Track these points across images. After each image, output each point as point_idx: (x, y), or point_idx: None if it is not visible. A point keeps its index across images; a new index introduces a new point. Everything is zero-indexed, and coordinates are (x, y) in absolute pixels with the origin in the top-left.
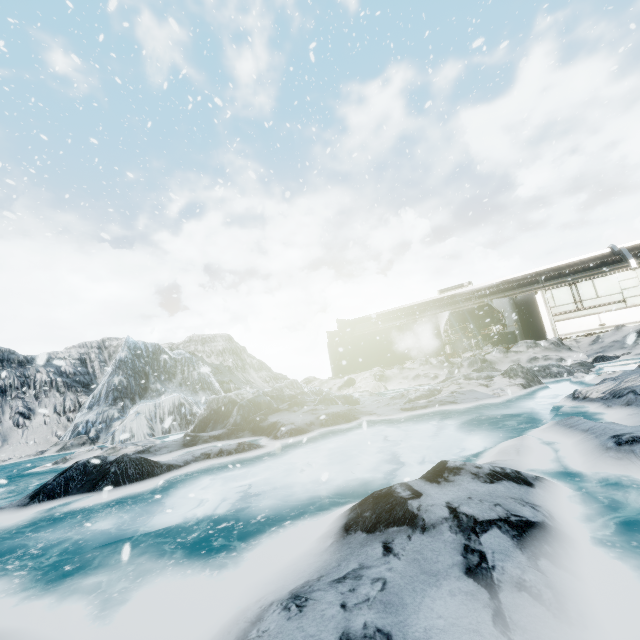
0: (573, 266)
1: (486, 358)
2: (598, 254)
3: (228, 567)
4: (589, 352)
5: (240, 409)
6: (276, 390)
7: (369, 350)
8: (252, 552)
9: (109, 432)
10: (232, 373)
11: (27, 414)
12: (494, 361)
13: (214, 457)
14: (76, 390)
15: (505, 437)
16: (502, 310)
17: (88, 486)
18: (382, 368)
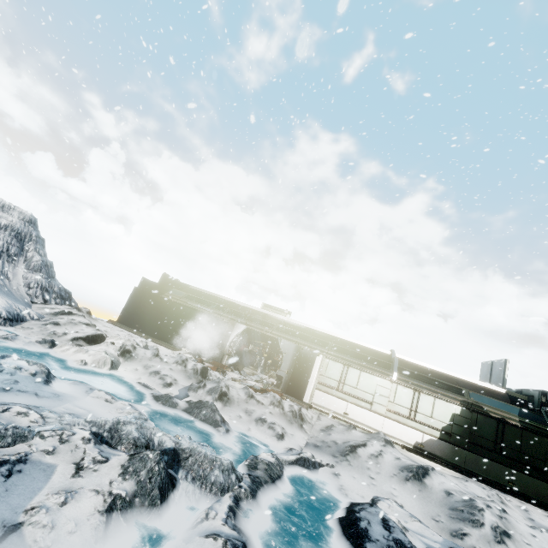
0: (360, 349)
1: (229, 392)
2: (381, 351)
3: None
4: (312, 439)
5: None
6: None
7: (164, 317)
8: None
9: None
10: None
11: None
12: (233, 400)
13: None
14: None
15: None
16: (284, 353)
17: None
18: (160, 341)
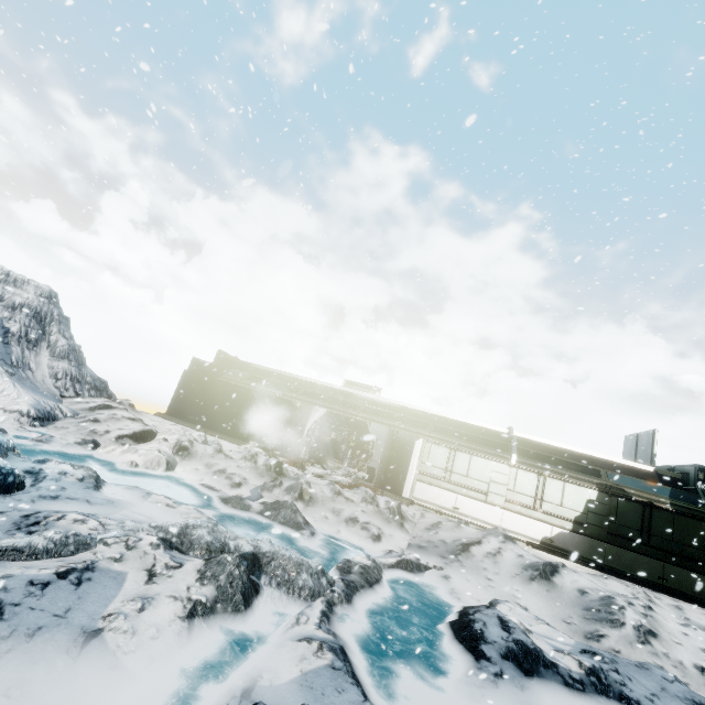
0: (469, 429)
1: (311, 490)
2: (496, 430)
3: None
4: (415, 540)
5: None
6: None
7: (223, 405)
8: None
9: None
10: (5, 341)
11: None
12: (316, 498)
13: None
14: None
15: None
16: (375, 439)
17: None
18: (221, 435)
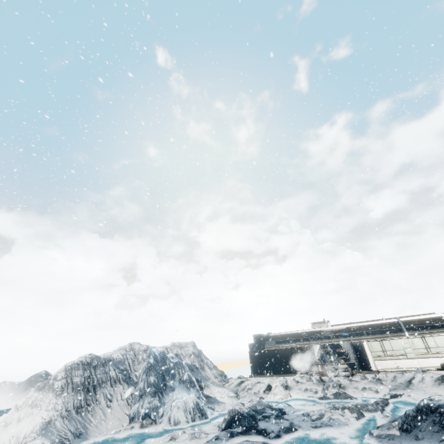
0: (380, 326)
1: (341, 383)
2: (392, 321)
3: None
4: (390, 387)
5: (245, 418)
6: (254, 406)
7: (274, 360)
8: None
9: (159, 416)
10: (198, 371)
11: (110, 399)
12: (345, 385)
13: None
14: (127, 382)
15: None
16: (347, 350)
17: None
18: (283, 374)
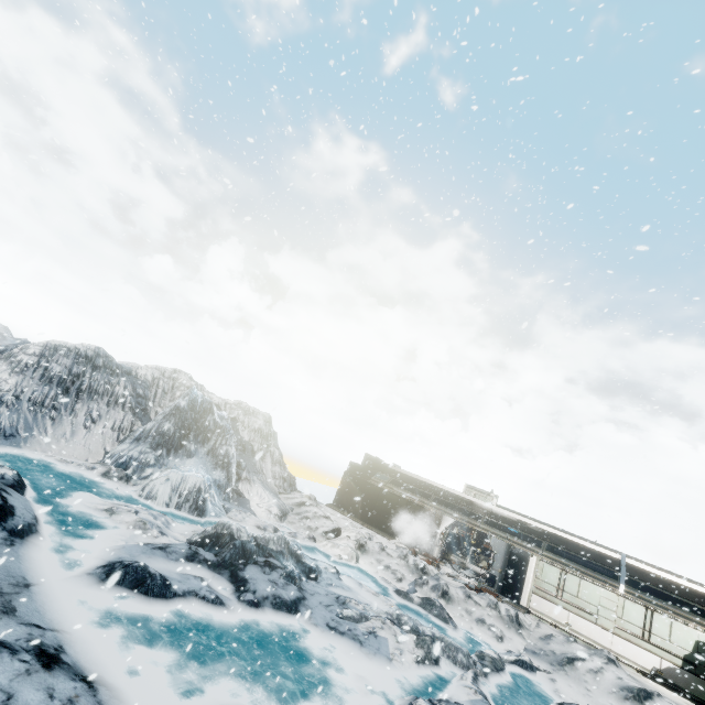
0: (581, 550)
1: (449, 591)
2: (608, 554)
3: (181, 704)
4: (530, 646)
5: (233, 548)
6: (265, 540)
7: (374, 503)
8: (192, 702)
9: (141, 475)
10: (253, 456)
11: (95, 419)
12: (453, 598)
13: (199, 598)
14: (135, 413)
15: (347, 704)
16: (495, 551)
17: (134, 585)
18: (374, 528)
